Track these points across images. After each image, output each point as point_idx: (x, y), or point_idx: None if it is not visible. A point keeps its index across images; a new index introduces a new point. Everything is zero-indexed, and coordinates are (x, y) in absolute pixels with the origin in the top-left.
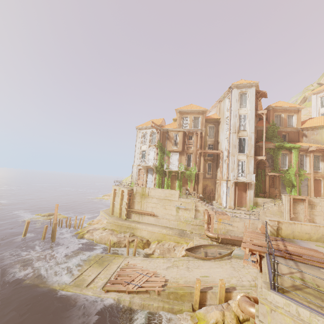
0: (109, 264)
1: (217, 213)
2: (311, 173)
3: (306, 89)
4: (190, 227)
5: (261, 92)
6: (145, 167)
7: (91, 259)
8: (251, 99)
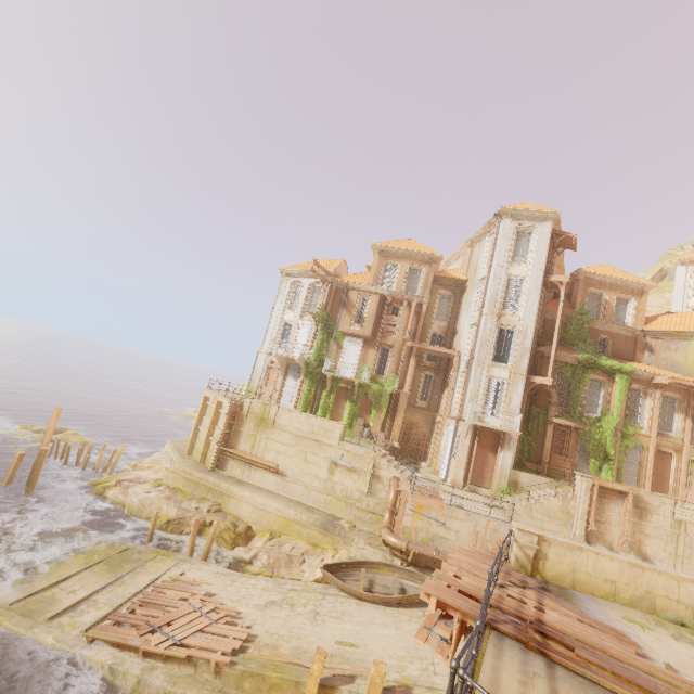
0: (134, 569)
1: (418, 492)
2: (652, 436)
3: (667, 254)
4: (352, 513)
5: (565, 237)
6: (283, 360)
7: (98, 551)
8: (540, 248)
